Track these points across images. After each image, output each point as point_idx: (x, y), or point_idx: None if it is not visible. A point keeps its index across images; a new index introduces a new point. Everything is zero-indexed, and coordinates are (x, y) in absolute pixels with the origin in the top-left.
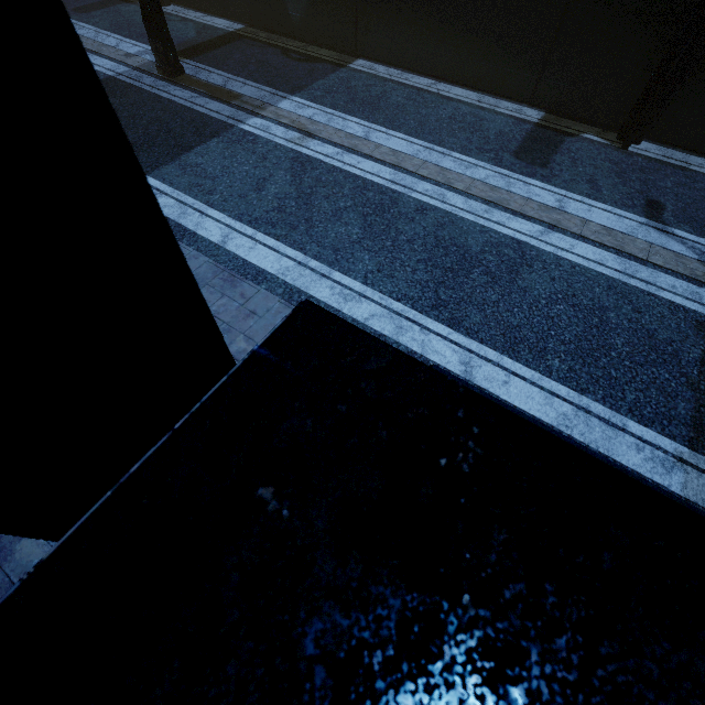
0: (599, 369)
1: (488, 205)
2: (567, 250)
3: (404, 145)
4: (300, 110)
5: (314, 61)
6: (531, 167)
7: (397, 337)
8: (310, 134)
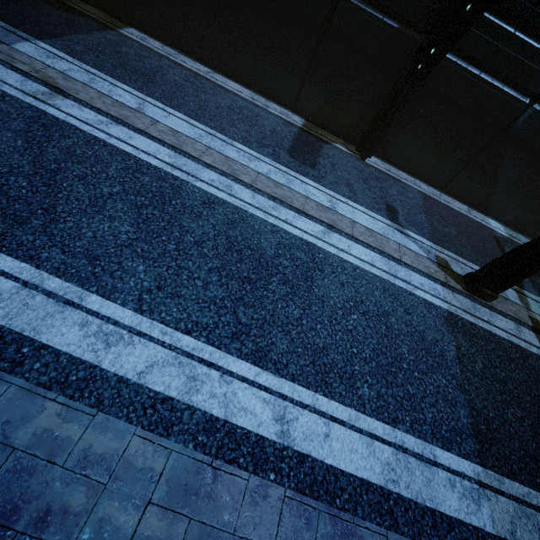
0: (400, 388)
1: (274, 201)
2: (347, 251)
3: (185, 127)
4: (49, 60)
5: (74, 12)
6: (304, 167)
7: (189, 397)
8: (61, 91)
